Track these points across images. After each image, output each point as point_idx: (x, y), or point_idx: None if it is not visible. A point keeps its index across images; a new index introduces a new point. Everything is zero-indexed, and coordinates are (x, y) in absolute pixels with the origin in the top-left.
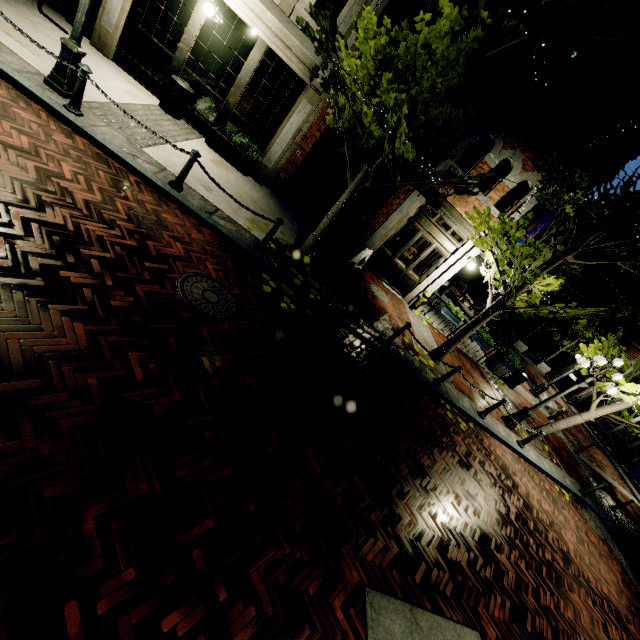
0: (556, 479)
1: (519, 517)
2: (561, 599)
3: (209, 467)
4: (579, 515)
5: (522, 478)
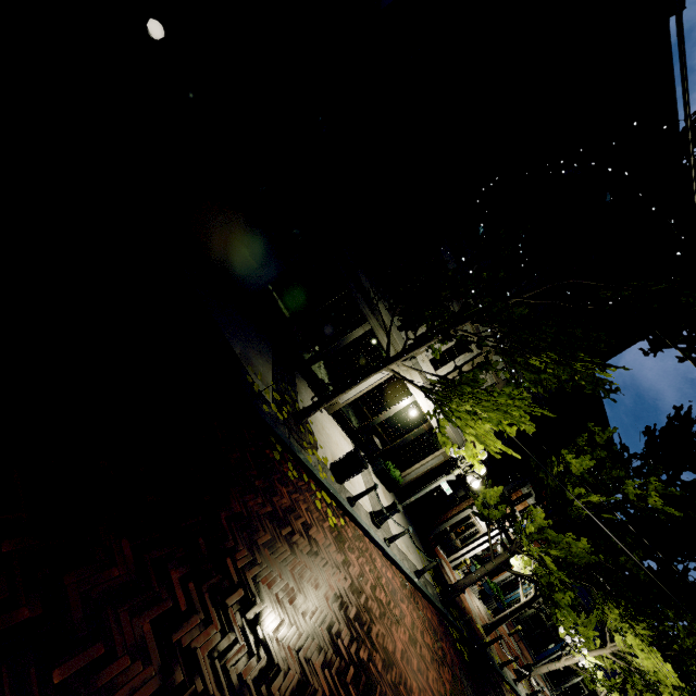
0: None
1: None
2: None
3: None
4: None
5: None
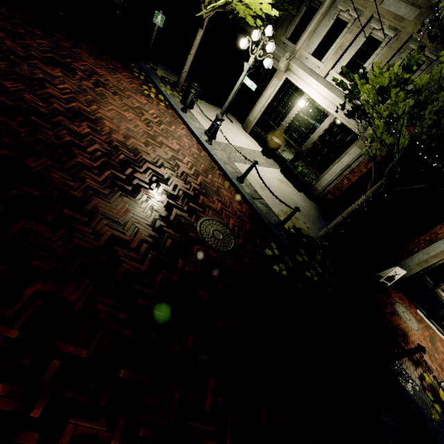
0: None
1: None
2: None
3: (121, 319)
4: None
5: None
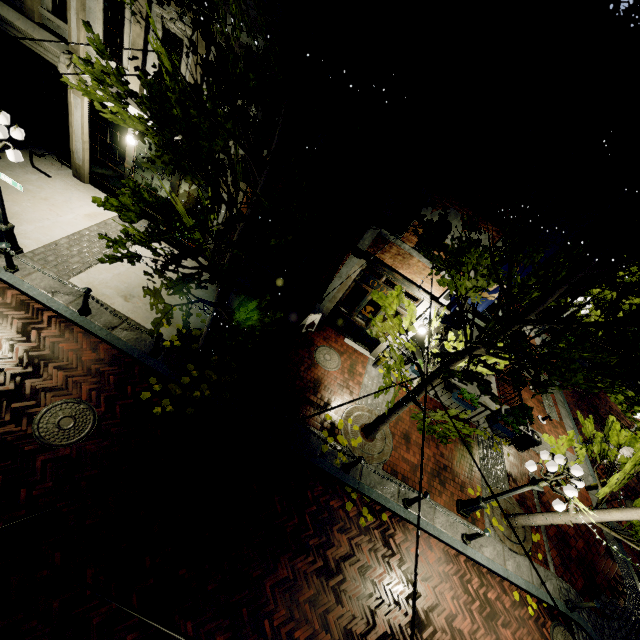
0: (518, 585)
1: (387, 638)
2: None
3: None
4: (540, 636)
5: (440, 584)
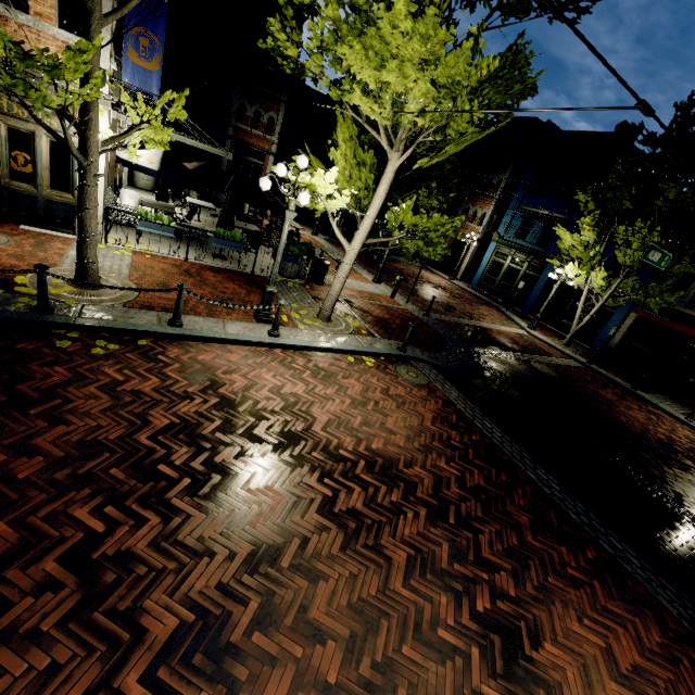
0: (348, 350)
1: (175, 428)
2: (203, 513)
3: None
4: (385, 375)
5: (253, 372)
